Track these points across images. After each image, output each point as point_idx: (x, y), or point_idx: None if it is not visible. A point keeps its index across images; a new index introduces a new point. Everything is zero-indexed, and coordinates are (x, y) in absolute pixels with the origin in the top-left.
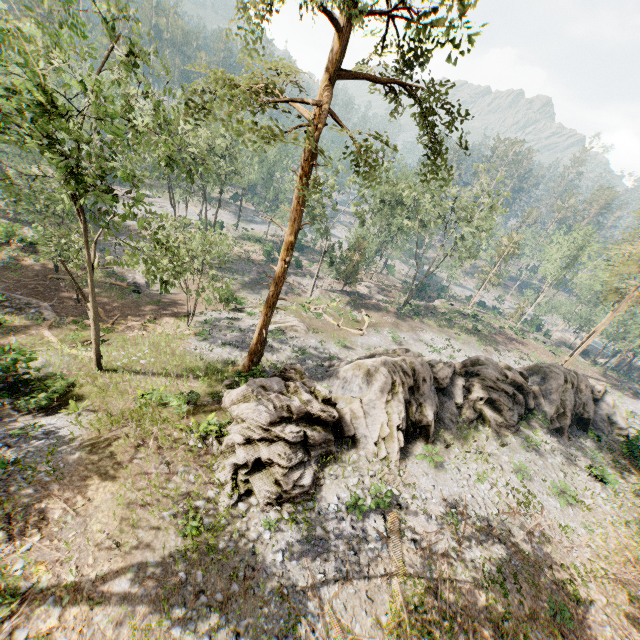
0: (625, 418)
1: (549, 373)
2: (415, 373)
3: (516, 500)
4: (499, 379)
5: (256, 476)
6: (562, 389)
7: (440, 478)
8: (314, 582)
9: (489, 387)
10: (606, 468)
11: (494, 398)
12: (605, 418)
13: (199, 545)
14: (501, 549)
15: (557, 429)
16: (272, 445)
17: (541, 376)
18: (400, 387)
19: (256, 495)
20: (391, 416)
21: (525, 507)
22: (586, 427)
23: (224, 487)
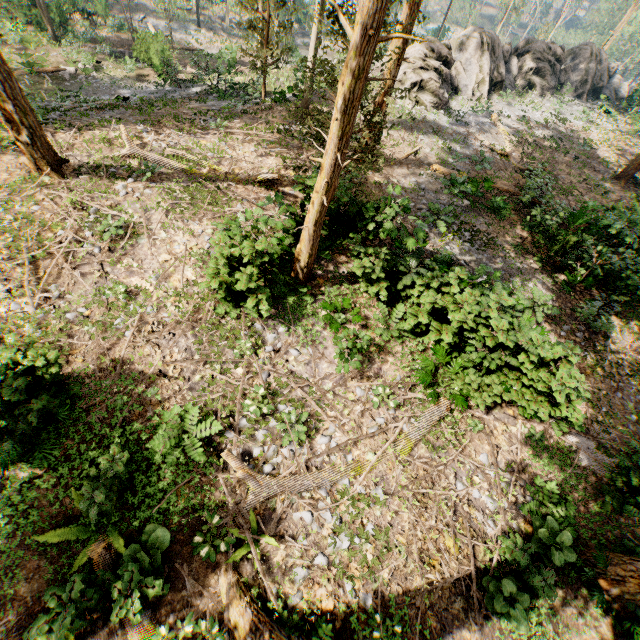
0: (626, 92)
1: (578, 52)
2: (492, 41)
3: (557, 119)
4: (545, 51)
5: (421, 94)
6: (587, 61)
7: (512, 109)
8: (467, 133)
9: (537, 59)
10: (611, 109)
11: (540, 67)
12: (612, 92)
13: (412, 114)
14: (551, 133)
15: (579, 96)
16: (427, 73)
17: (571, 58)
18: (486, 47)
19: (424, 103)
20: (482, 68)
21: (562, 121)
22: (599, 95)
23: (405, 101)
